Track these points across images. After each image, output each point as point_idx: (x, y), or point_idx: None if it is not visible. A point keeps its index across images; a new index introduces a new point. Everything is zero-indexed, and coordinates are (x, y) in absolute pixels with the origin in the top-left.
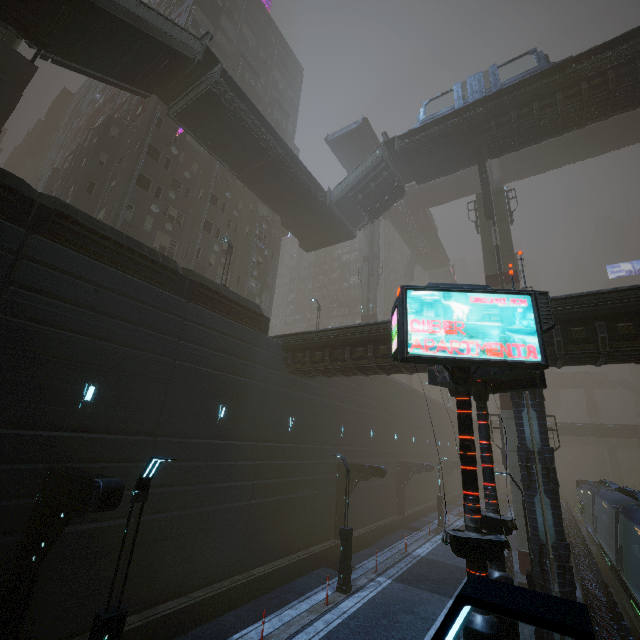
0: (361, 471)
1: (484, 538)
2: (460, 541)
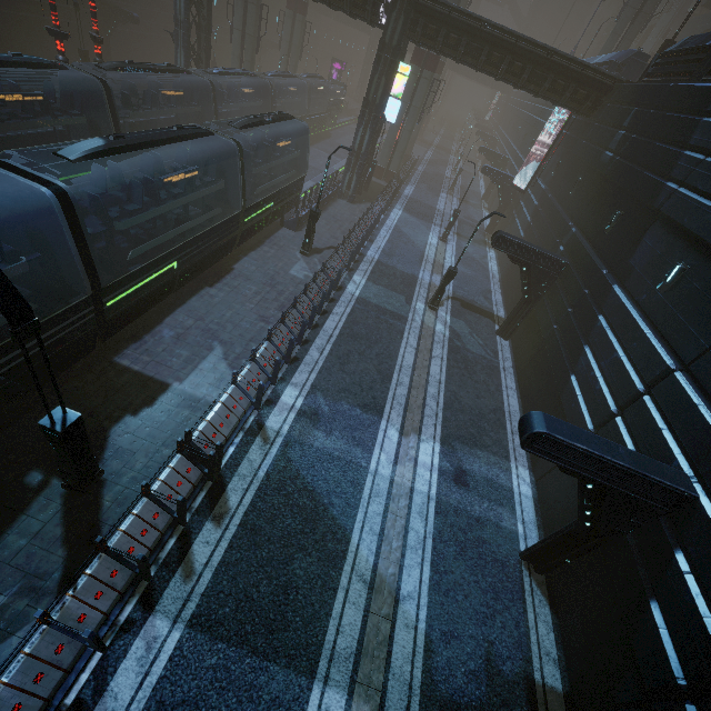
0: (117, 14)
1: (58, 31)
2: (48, 30)
